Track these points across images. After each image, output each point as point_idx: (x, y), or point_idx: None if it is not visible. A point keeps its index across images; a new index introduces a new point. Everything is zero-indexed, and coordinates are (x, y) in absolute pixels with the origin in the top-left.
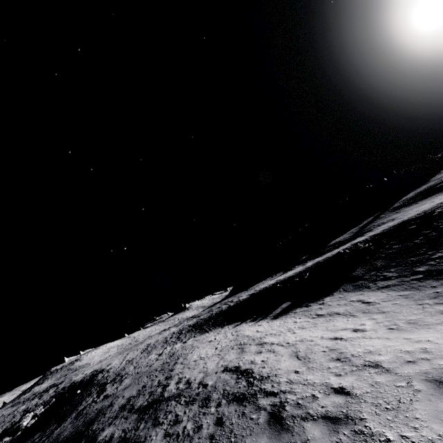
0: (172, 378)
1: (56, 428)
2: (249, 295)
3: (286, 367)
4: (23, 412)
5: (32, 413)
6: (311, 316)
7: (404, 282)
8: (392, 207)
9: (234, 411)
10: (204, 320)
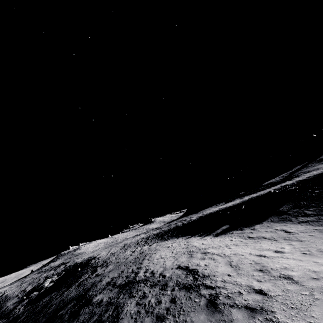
0: (141, 269)
1: (65, 290)
2: (198, 217)
3: (221, 271)
4: (45, 277)
5: (51, 279)
6: (243, 237)
7: (320, 220)
8: (318, 158)
9: (183, 295)
10: (164, 231)
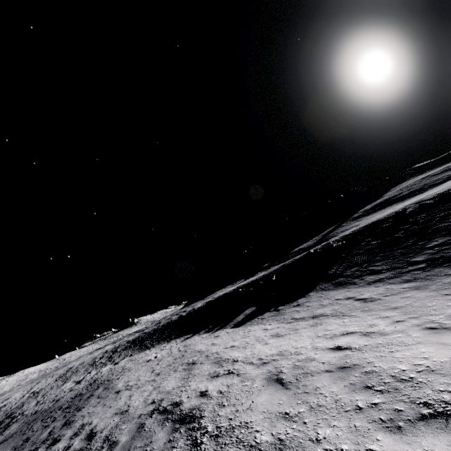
0: (72, 426)
1: None
2: (205, 303)
3: (264, 406)
4: None
5: None
6: (285, 321)
7: (403, 274)
8: (351, 217)
9: None
10: (148, 333)
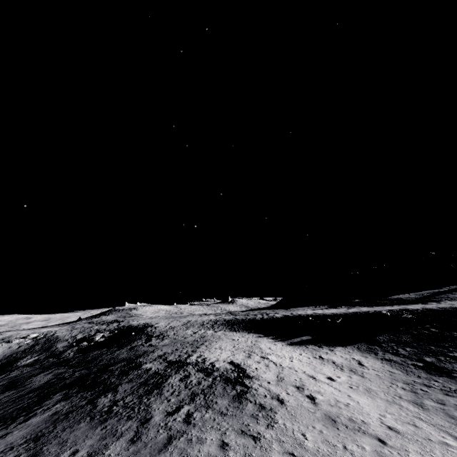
0: (196, 353)
1: (117, 350)
2: (283, 316)
3: (265, 377)
4: (96, 330)
5: (102, 334)
6: (315, 355)
7: (404, 363)
8: None
9: (221, 384)
10: (238, 320)
